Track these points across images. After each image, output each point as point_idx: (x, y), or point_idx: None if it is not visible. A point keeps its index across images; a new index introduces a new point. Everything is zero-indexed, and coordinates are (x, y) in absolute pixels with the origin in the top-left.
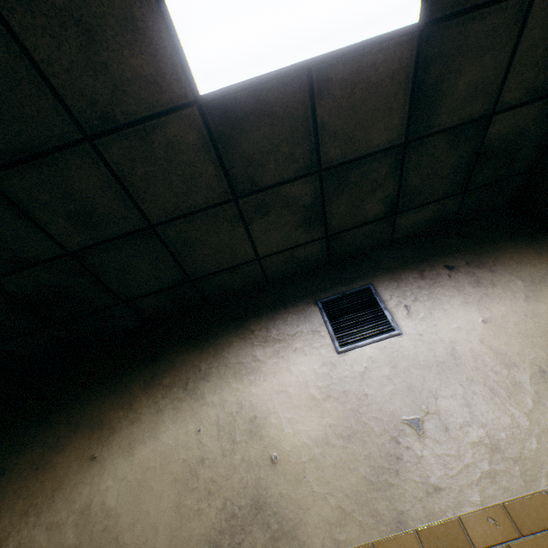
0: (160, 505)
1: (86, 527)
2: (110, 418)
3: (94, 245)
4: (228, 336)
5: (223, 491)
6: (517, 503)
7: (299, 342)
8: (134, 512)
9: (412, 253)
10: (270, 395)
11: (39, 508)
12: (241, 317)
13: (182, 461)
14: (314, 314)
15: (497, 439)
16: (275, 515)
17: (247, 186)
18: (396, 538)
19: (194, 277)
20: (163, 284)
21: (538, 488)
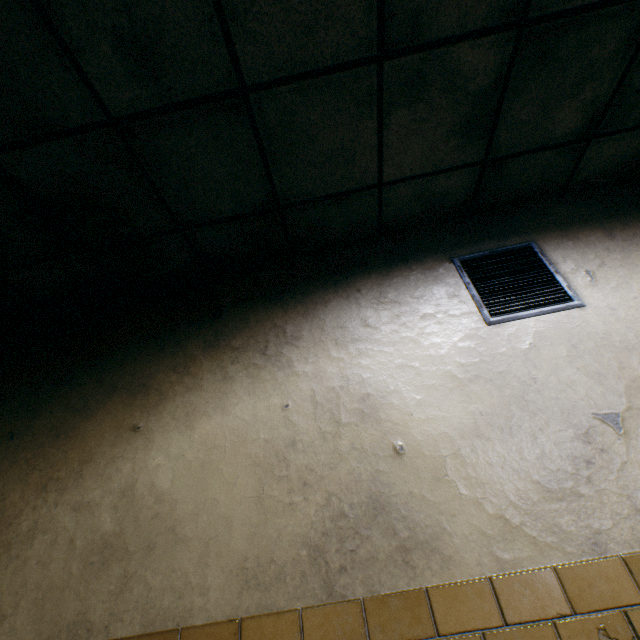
0: (234, 494)
1: (129, 512)
2: (157, 382)
3: (151, 112)
4: (323, 294)
5: (325, 483)
6: None
7: (428, 307)
8: (197, 499)
9: (593, 207)
10: (388, 369)
11: (62, 483)
12: (341, 271)
13: (264, 442)
14: (449, 274)
15: None
16: (404, 519)
17: (404, 32)
18: (591, 564)
19: (285, 203)
20: (240, 208)
21: None
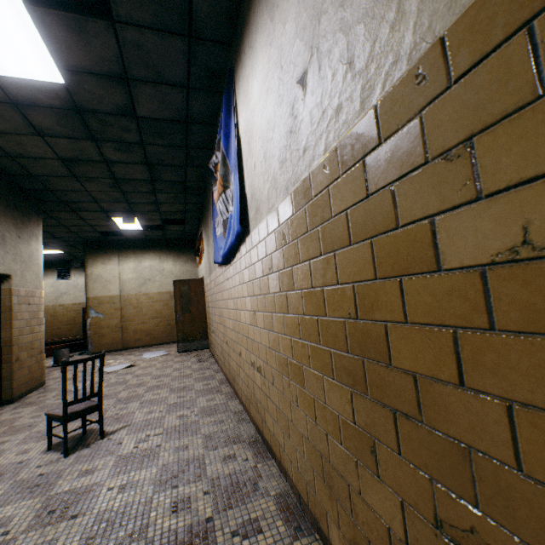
0: None
1: None
2: None
3: None
4: None
5: None
6: (74, 303)
7: (50, 276)
8: None
9: None
10: None
11: None
12: None
13: None
14: (56, 271)
15: (76, 297)
16: None
17: None
18: (56, 304)
19: None
20: None
21: (77, 302)
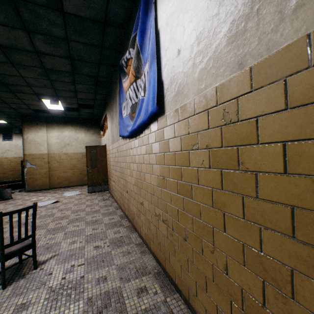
0: None
1: None
2: None
3: None
4: None
5: None
6: (15, 157)
7: None
8: None
9: None
10: None
11: None
12: None
13: None
14: (1, 135)
15: (17, 153)
16: None
17: None
18: (2, 157)
19: None
20: None
21: (18, 156)
